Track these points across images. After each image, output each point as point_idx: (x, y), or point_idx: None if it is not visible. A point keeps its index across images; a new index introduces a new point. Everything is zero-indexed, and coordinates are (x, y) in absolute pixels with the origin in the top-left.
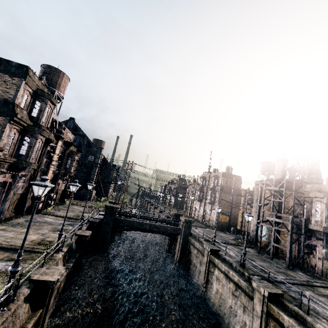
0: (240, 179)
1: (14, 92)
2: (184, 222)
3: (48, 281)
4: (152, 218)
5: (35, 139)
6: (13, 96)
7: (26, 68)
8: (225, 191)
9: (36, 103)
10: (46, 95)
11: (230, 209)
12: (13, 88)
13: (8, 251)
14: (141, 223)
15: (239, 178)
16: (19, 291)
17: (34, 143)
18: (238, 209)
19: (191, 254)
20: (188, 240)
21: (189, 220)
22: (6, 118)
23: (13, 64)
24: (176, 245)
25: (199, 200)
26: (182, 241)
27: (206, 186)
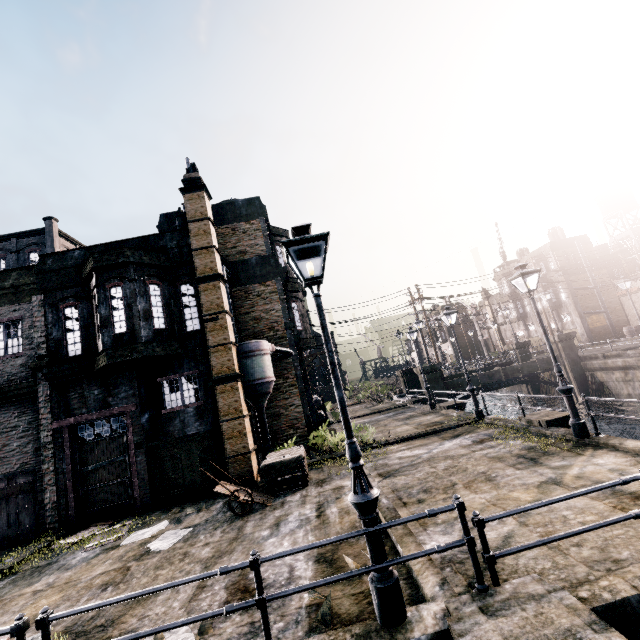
0: (587, 239)
1: (262, 241)
2: (558, 341)
3: (569, 416)
4: (482, 368)
5: (301, 302)
6: (264, 247)
7: (258, 201)
8: (573, 274)
9: (276, 249)
10: (281, 232)
11: (599, 300)
12: (258, 236)
13: (427, 437)
14: (488, 375)
15: (584, 238)
16: (559, 431)
17: (303, 308)
18: (613, 293)
19: (607, 386)
20: (581, 368)
21: (566, 335)
22: (276, 280)
23: (239, 204)
24: (552, 393)
25: (519, 317)
26: (573, 374)
27: (520, 286)
